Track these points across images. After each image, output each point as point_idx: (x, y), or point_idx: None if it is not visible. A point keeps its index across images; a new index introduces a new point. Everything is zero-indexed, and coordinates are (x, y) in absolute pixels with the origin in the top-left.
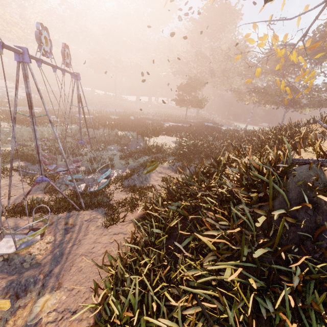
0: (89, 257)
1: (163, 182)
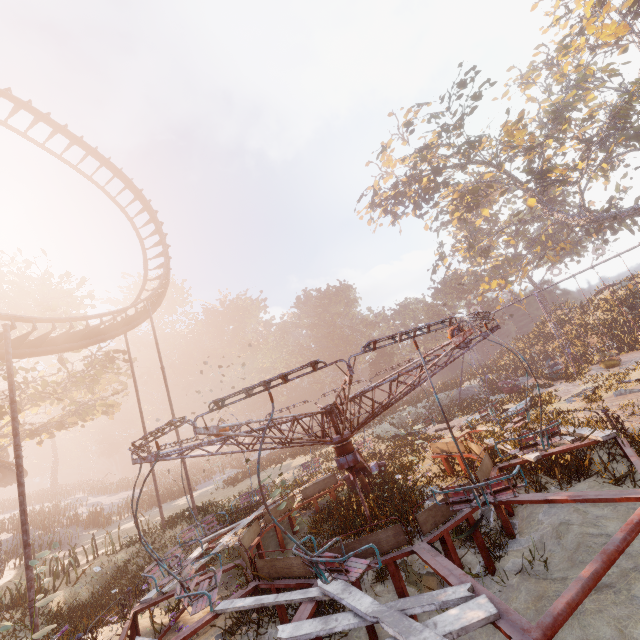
0: (631, 356)
1: None
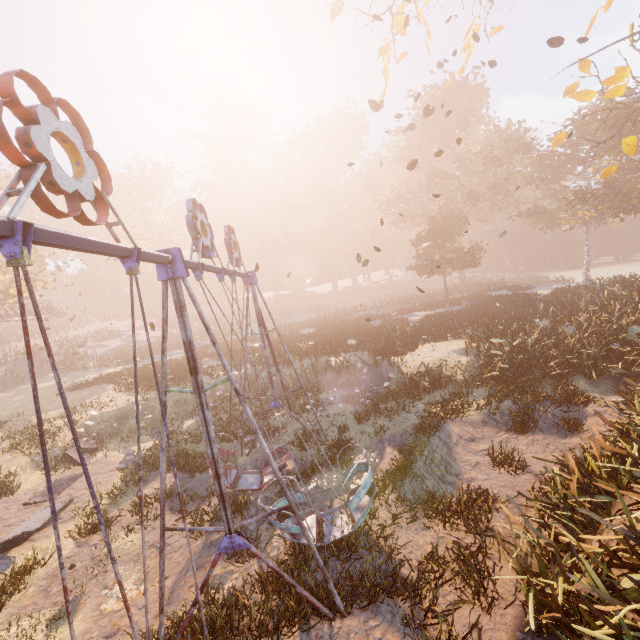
0: None
1: (499, 468)
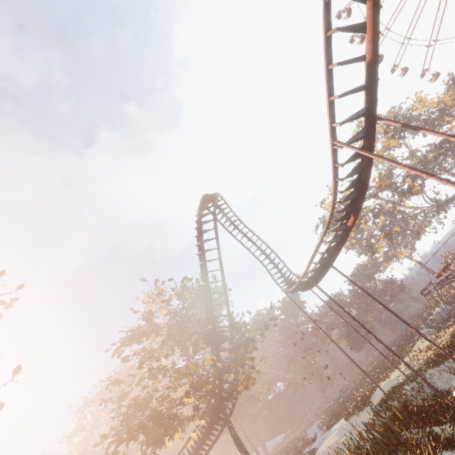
0: None
1: None
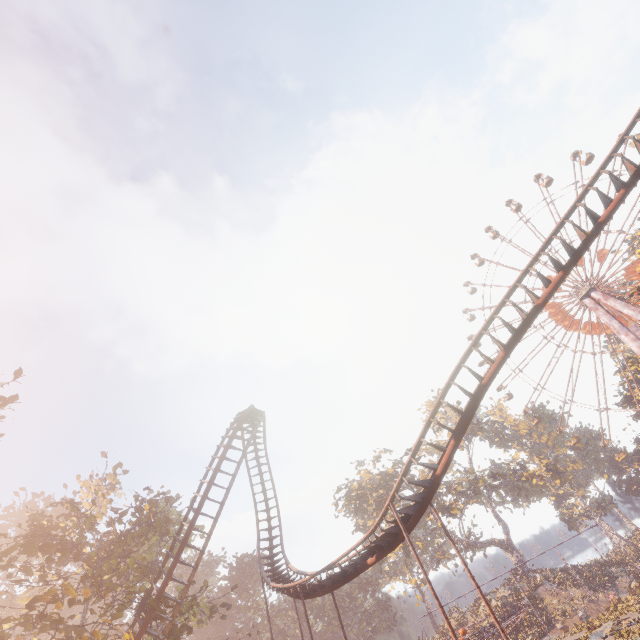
0: None
1: None
